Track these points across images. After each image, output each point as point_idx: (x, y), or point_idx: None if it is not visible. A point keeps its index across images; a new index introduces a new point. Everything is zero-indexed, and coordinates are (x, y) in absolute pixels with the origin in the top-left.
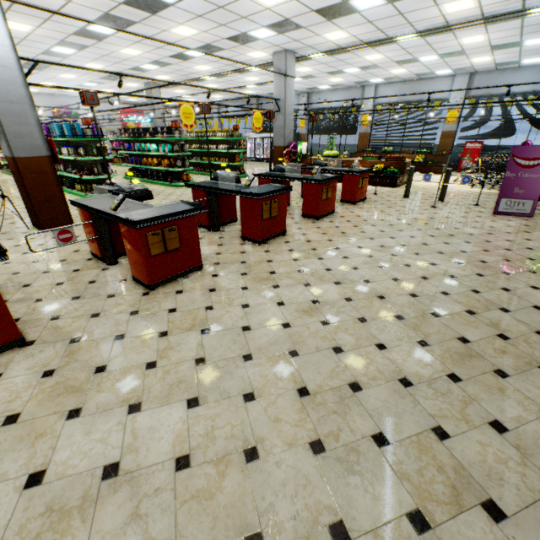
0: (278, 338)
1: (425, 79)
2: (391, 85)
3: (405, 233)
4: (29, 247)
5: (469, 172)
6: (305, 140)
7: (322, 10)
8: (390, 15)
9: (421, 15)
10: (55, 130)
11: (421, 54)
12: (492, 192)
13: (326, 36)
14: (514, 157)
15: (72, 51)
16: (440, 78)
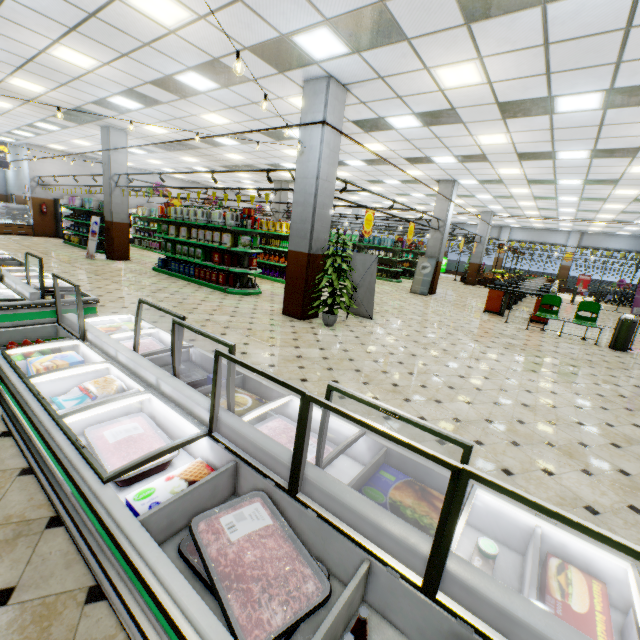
0: (611, 329)
1: (548, 230)
2: (523, 230)
3: (601, 315)
4: (509, 298)
5: (582, 295)
6: (445, 256)
7: (542, 208)
8: (570, 213)
9: (584, 215)
10: (373, 240)
11: (564, 223)
12: (615, 307)
13: (525, 212)
14: (639, 288)
15: (368, 194)
16: (559, 231)
